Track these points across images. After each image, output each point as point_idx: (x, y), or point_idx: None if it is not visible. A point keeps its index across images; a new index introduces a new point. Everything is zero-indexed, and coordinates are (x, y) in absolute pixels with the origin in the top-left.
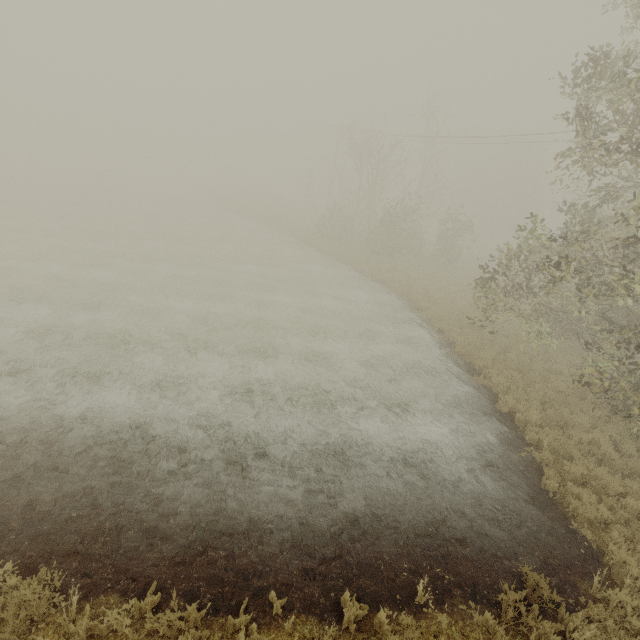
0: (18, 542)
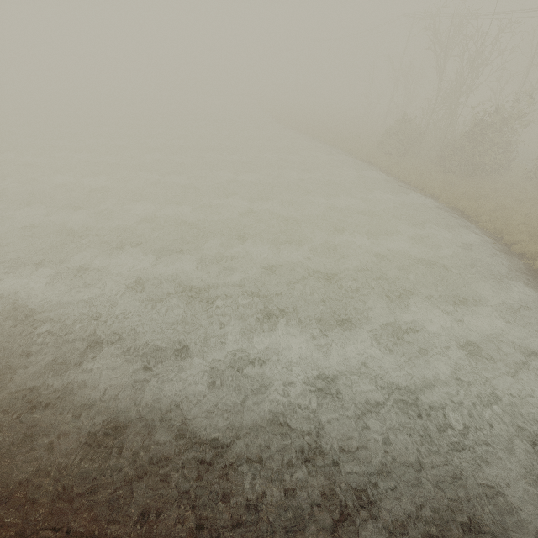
0: None
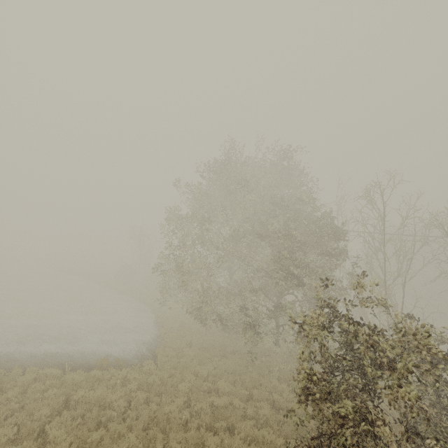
0: None
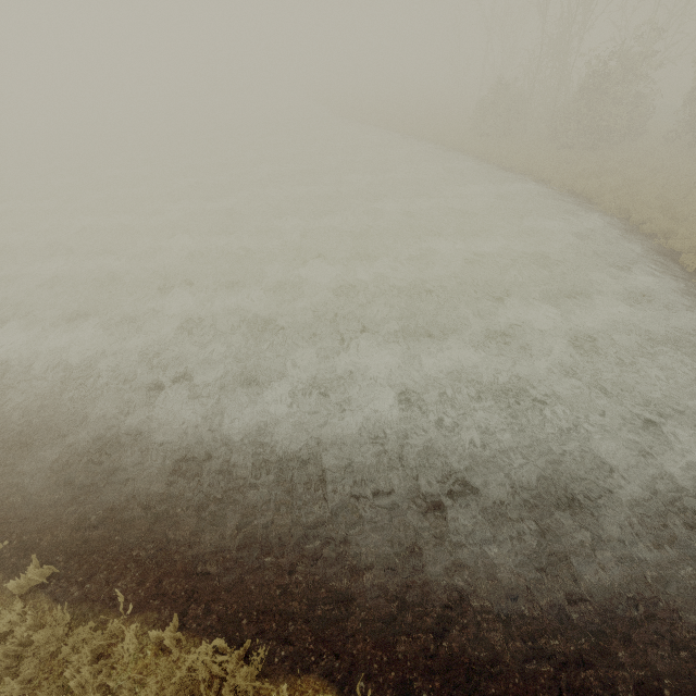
0: (218, 589)
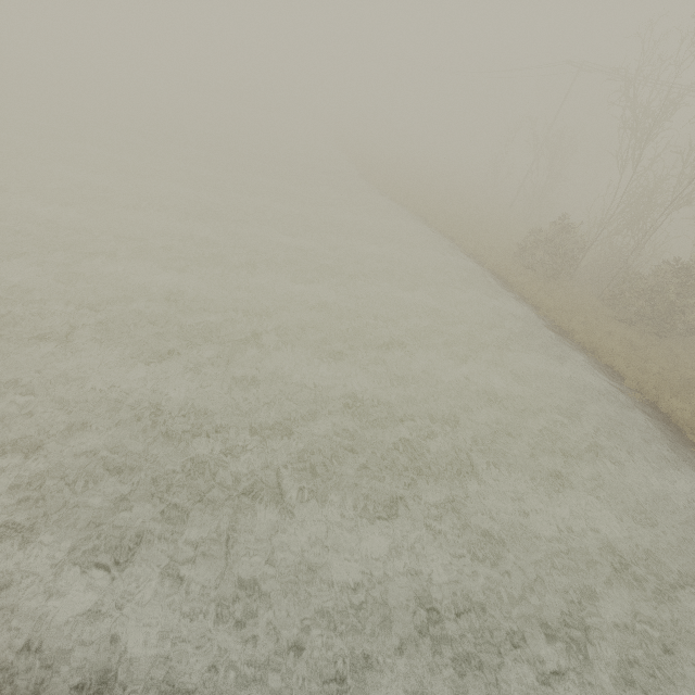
0: None
